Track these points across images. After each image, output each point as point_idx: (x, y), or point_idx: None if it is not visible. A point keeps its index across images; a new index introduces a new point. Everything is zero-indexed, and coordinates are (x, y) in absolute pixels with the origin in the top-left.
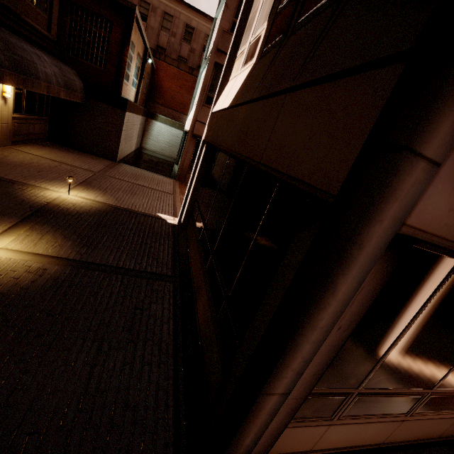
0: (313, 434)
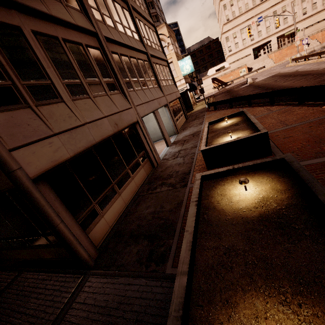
0: (103, 223)
